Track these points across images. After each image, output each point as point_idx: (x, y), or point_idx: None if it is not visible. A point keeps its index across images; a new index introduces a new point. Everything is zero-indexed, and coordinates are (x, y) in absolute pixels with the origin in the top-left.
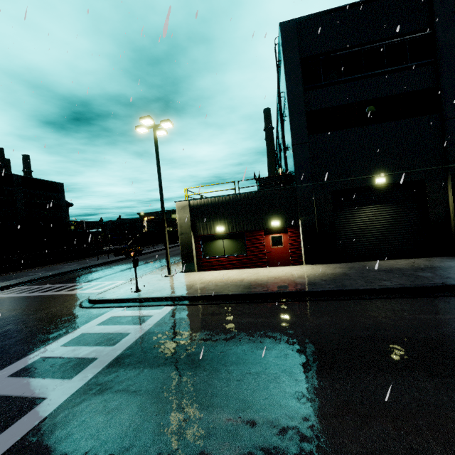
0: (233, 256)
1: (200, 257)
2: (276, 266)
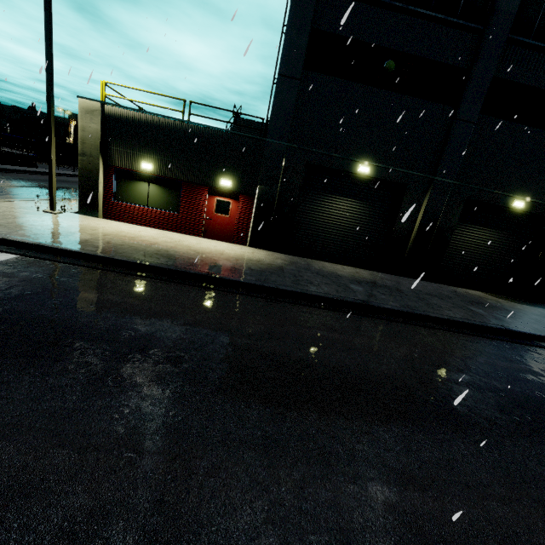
0: (159, 210)
1: (109, 198)
2: (213, 239)
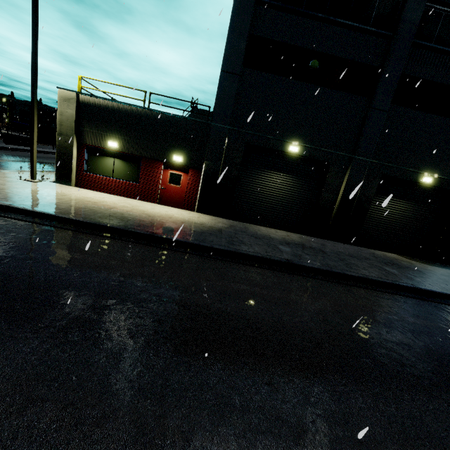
0: (122, 181)
1: (81, 170)
2: (167, 206)
